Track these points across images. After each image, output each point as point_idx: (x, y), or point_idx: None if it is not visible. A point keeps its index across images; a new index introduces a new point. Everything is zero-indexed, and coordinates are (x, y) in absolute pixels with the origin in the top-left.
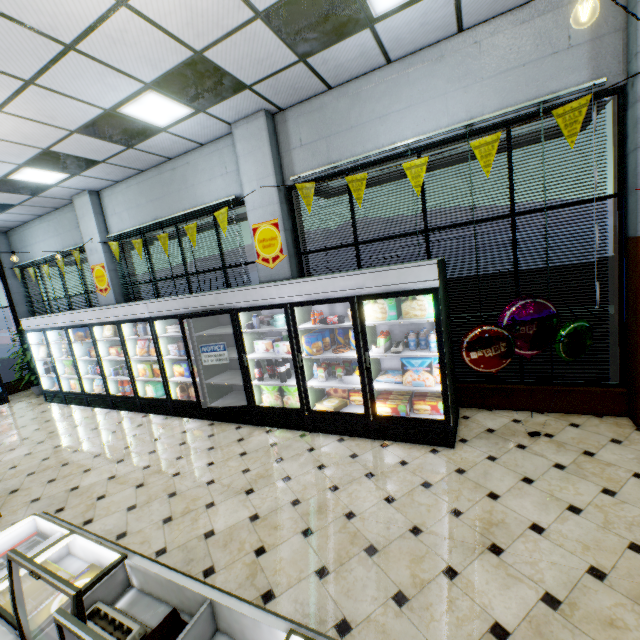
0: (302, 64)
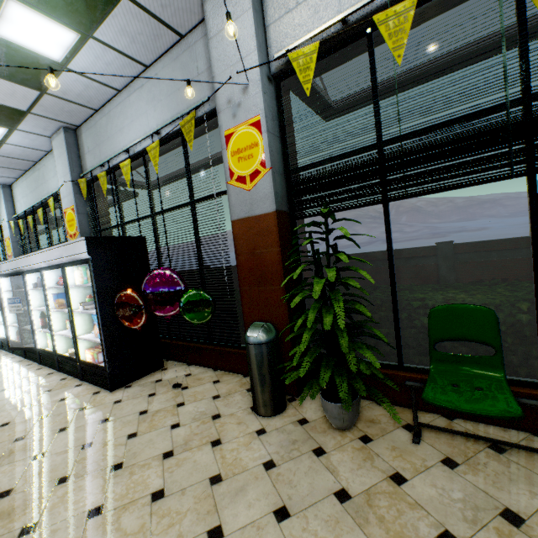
0: (48, 95)
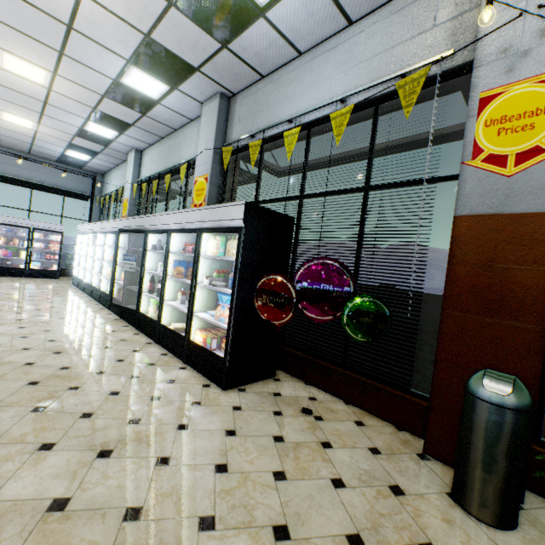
0: (227, 50)
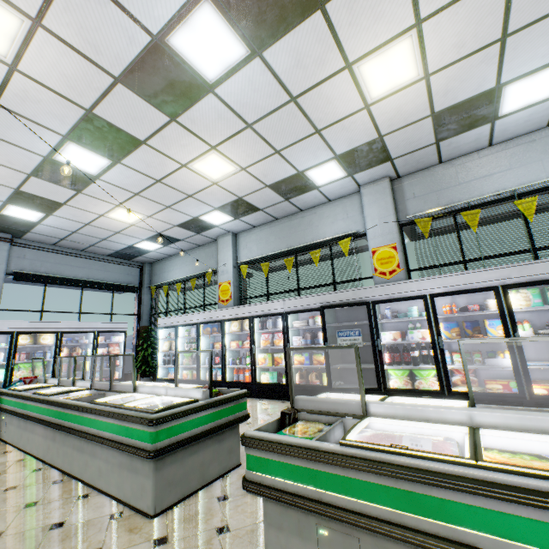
0: (434, 145)
